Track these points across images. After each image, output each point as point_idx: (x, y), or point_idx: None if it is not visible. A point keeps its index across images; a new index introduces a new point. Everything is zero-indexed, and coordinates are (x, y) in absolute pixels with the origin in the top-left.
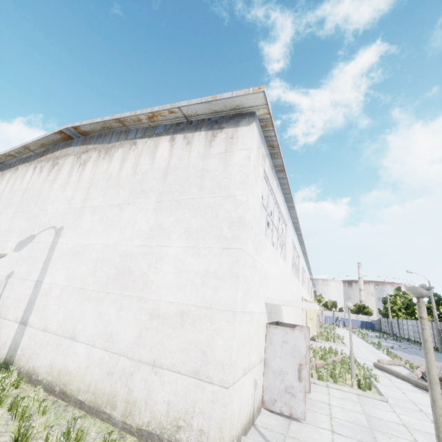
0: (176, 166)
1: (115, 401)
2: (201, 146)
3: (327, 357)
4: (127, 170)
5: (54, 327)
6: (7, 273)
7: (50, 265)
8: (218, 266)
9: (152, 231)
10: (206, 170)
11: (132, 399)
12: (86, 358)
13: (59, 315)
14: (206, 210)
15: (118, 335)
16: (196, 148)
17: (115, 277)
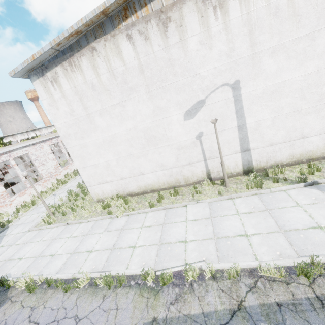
0: None
1: None
2: None
3: None
4: None
5: (280, 140)
6: (195, 135)
7: (246, 112)
8: None
9: None
10: None
11: None
12: (322, 140)
13: (281, 133)
14: None
15: None
16: None
17: None
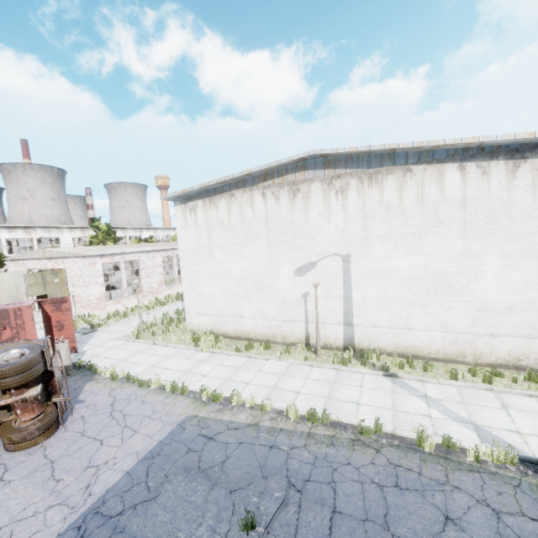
0: (474, 197)
1: (465, 355)
2: (502, 177)
3: None
4: (410, 200)
5: (384, 324)
6: (301, 293)
7: (353, 285)
8: (537, 277)
9: (463, 255)
10: (512, 201)
11: (479, 352)
12: (428, 337)
13: (386, 317)
14: (518, 237)
15: (453, 324)
16: (496, 179)
17: (434, 289)
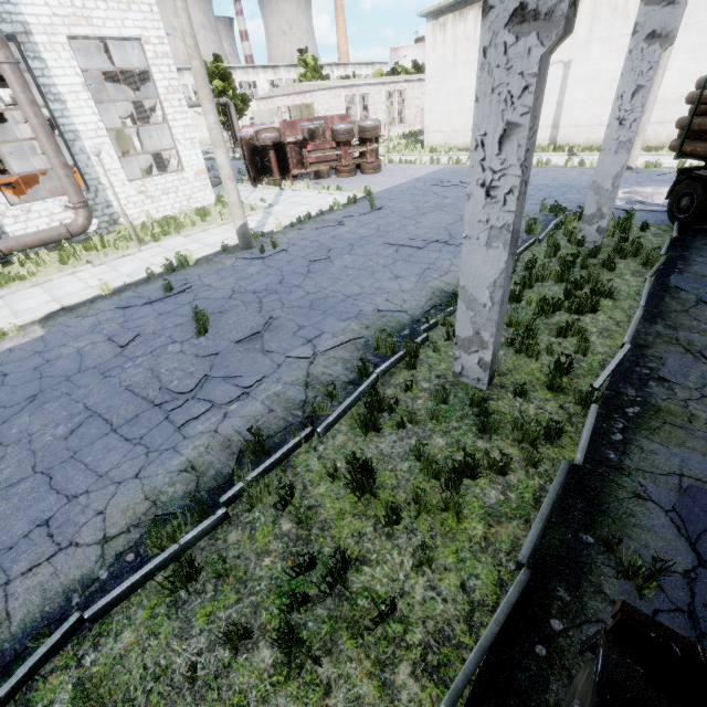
0: None
1: None
2: None
3: None
4: None
5: (583, 124)
6: None
7: (567, 90)
8: None
9: None
10: None
11: (646, 139)
12: None
13: (586, 117)
14: None
15: None
16: None
17: None
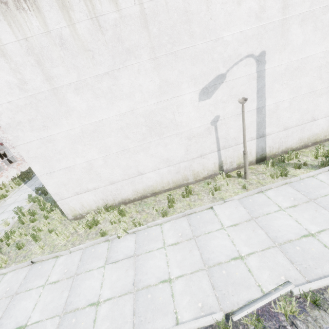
0: None
1: None
2: None
3: None
4: None
5: (294, 124)
6: (210, 120)
7: (267, 91)
8: None
9: None
10: None
11: None
12: (327, 123)
13: (296, 116)
14: None
15: None
16: None
17: None
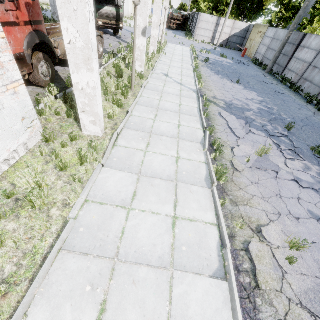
0: None
1: None
2: None
3: (133, 17)
4: None
5: None
6: None
7: None
8: None
9: None
10: None
11: None
12: None
13: None
14: None
15: None
16: None
17: None
